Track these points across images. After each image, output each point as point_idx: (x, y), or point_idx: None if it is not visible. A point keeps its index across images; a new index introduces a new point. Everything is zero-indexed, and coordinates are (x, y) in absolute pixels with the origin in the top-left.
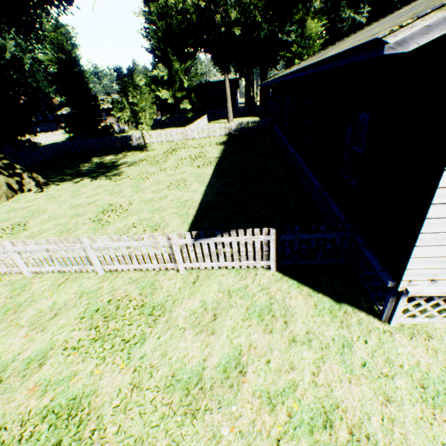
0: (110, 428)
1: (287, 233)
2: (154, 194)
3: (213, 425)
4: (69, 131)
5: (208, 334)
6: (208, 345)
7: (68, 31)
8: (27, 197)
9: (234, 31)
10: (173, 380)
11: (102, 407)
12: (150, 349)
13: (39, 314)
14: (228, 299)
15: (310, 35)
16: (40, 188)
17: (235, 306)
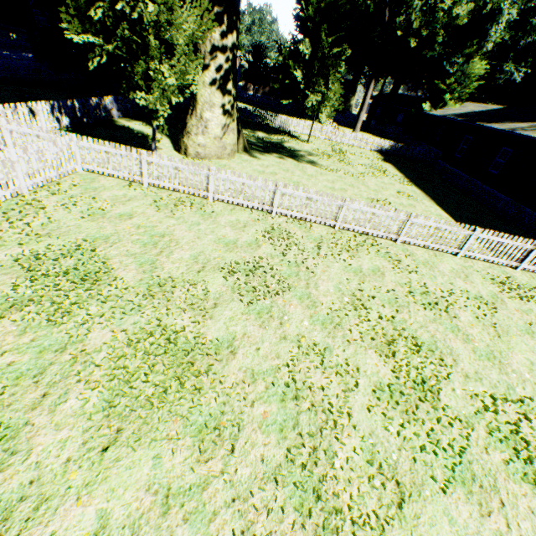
0: None
1: None
2: (397, 199)
3: None
4: None
5: None
6: None
7: None
8: (250, 160)
9: (410, 40)
10: None
11: None
12: None
13: (452, 272)
14: None
15: (470, 74)
16: (245, 152)
17: None
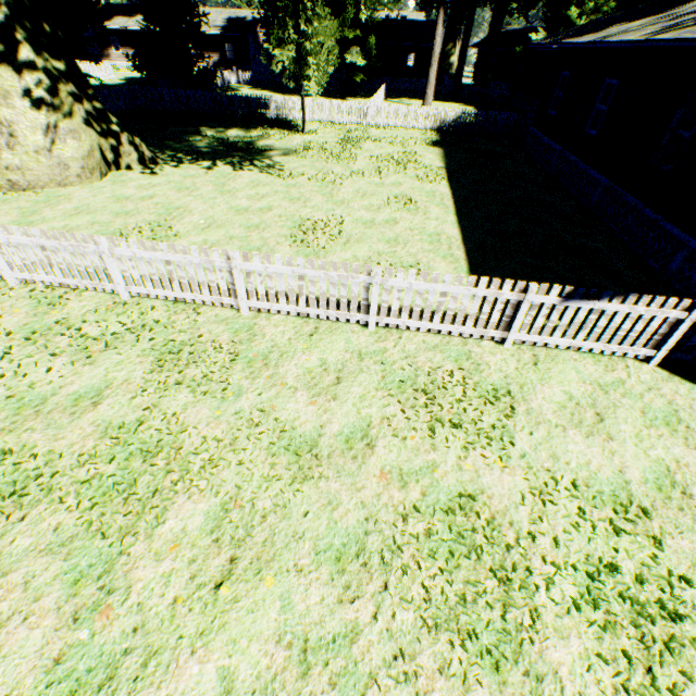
0: (538, 539)
1: None
2: (370, 214)
3: (684, 552)
4: (140, 66)
5: (604, 439)
6: (612, 453)
7: None
8: (133, 180)
9: None
10: (590, 491)
11: (506, 512)
12: (528, 447)
13: (309, 375)
14: (604, 395)
15: None
16: (145, 167)
17: (621, 407)
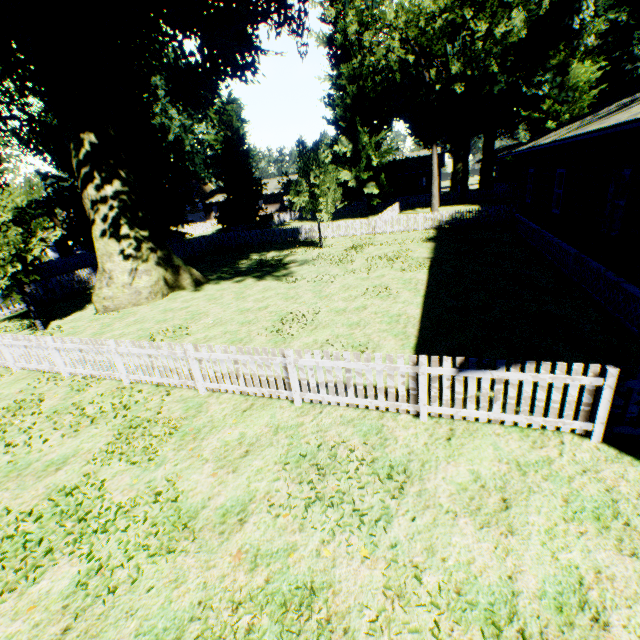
0: None
1: (639, 378)
2: (346, 303)
3: None
4: (222, 221)
5: (503, 532)
6: (507, 551)
7: (240, 106)
8: (183, 296)
9: (454, 88)
10: (461, 600)
11: (347, 614)
12: (404, 535)
13: (225, 447)
14: (520, 476)
15: (575, 84)
16: (195, 286)
17: (539, 492)
